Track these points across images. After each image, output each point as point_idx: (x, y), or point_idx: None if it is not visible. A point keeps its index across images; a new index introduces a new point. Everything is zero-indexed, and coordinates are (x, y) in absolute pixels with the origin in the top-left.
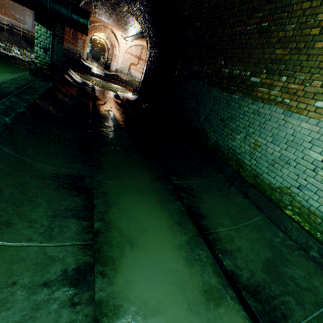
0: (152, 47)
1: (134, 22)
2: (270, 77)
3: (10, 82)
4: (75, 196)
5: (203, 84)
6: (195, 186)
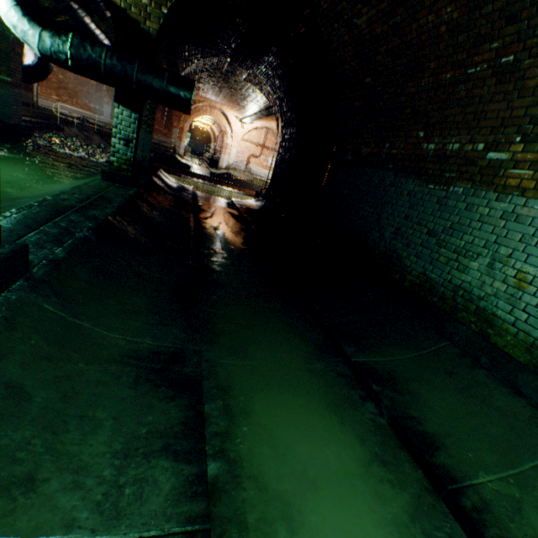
0: (286, 126)
1: (256, 95)
2: (533, 148)
3: (72, 191)
4: (169, 398)
5: (385, 173)
6: (397, 367)
